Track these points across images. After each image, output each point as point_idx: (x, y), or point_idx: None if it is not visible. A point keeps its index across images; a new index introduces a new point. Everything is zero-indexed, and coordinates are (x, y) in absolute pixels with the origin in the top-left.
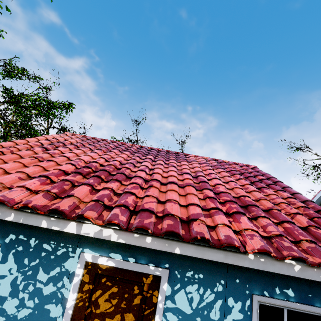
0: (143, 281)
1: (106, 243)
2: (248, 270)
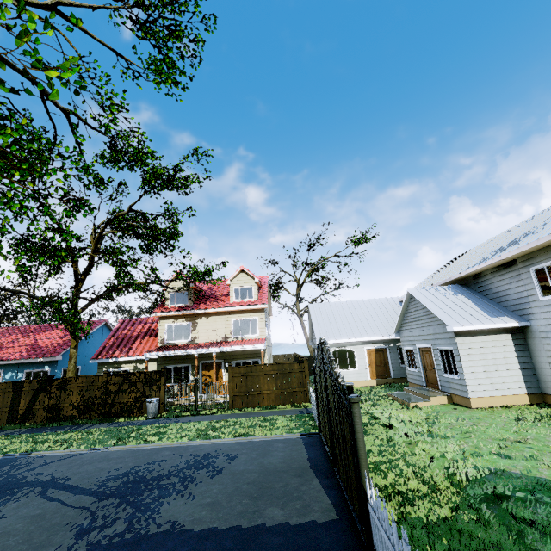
0: None
1: None
2: (24, 365)
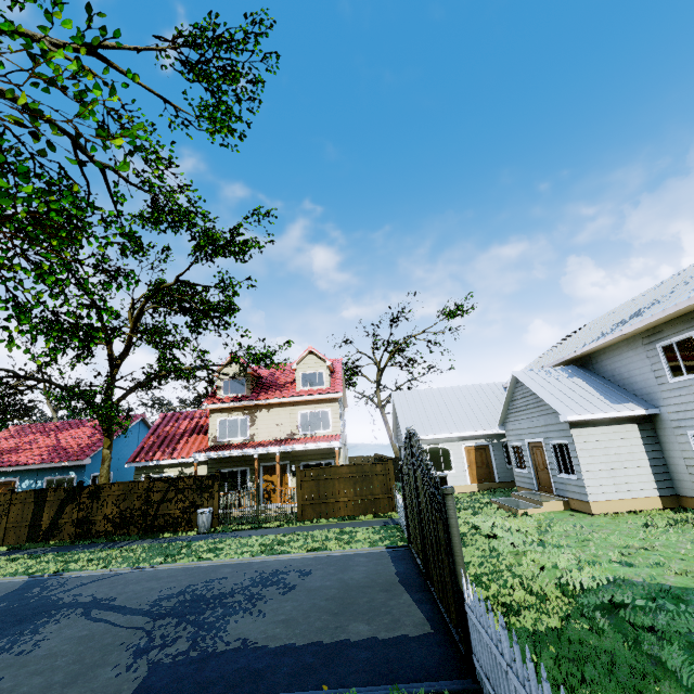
0: (12, 483)
1: (0, 475)
2: (45, 471)
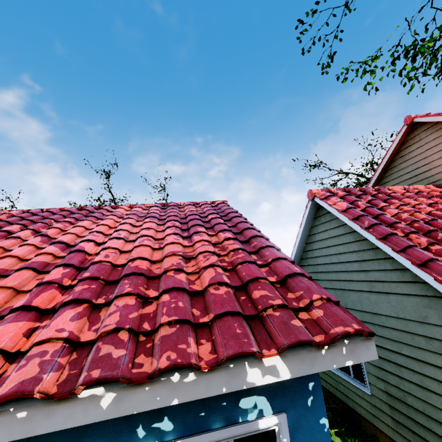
0: None
1: None
2: None
